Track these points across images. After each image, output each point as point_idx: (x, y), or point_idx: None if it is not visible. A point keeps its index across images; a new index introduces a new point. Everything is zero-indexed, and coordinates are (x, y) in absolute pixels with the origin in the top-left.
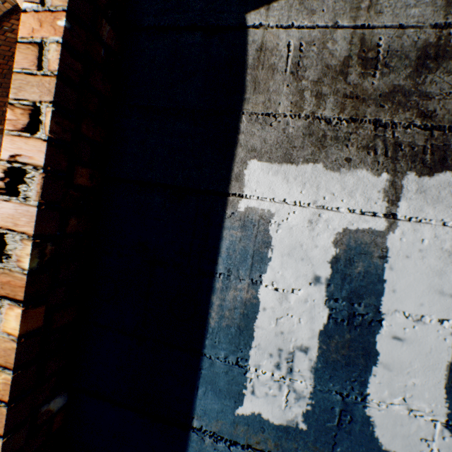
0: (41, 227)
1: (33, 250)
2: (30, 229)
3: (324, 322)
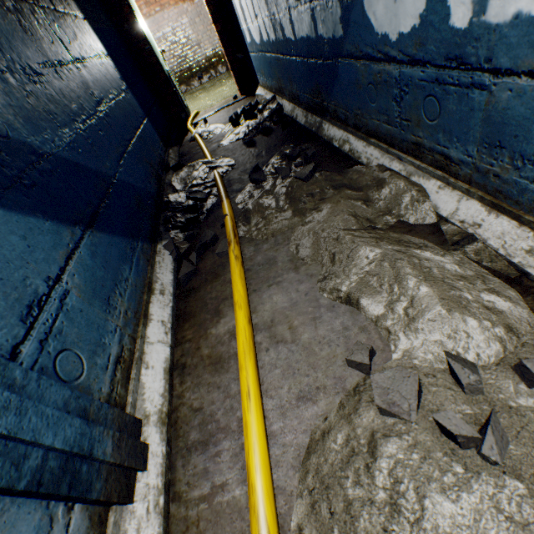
0: (207, 4)
1: (208, 10)
2: (206, 5)
3: (239, 3)
